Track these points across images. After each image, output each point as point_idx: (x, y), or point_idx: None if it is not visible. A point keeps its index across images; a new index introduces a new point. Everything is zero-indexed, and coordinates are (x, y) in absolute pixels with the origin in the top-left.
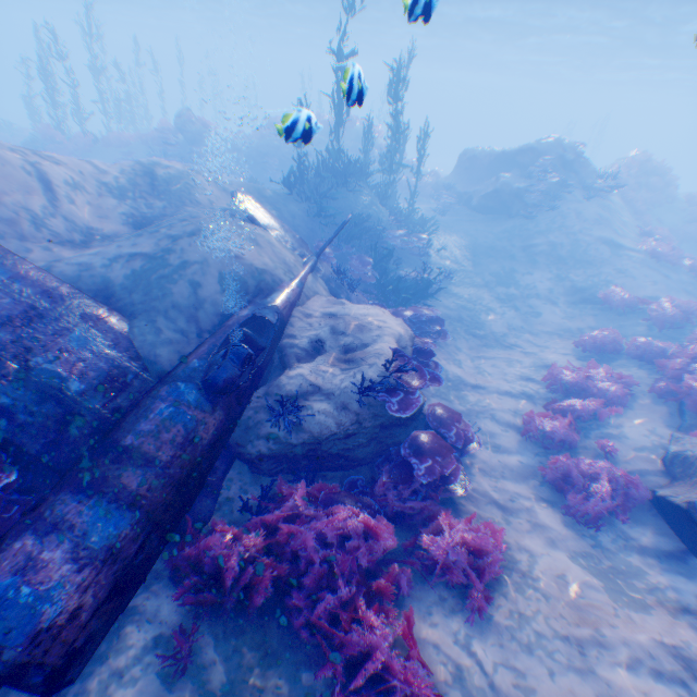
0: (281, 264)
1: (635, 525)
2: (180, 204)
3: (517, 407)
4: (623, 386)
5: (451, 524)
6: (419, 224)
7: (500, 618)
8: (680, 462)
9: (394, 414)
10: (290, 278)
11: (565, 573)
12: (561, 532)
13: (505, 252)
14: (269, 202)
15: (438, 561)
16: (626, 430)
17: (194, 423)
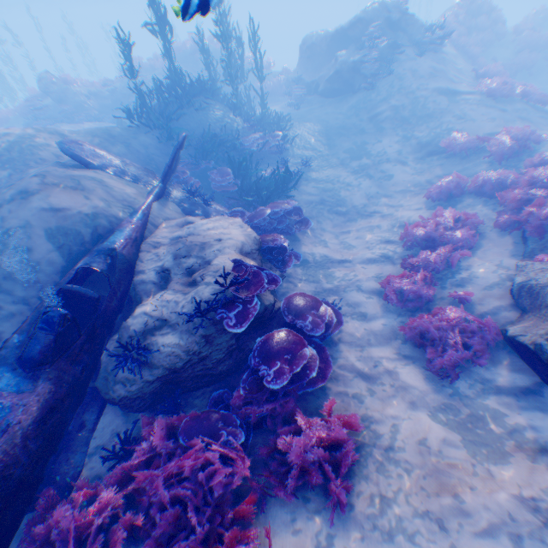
0: (118, 202)
1: (491, 365)
2: (25, 168)
3: (379, 272)
4: (471, 227)
5: (310, 420)
6: (273, 123)
7: (362, 507)
8: (527, 294)
9: (233, 331)
10: (131, 214)
11: (426, 436)
12: (423, 389)
13: (355, 127)
14: (120, 141)
15: (297, 464)
16: (477, 271)
17: (6, 409)
